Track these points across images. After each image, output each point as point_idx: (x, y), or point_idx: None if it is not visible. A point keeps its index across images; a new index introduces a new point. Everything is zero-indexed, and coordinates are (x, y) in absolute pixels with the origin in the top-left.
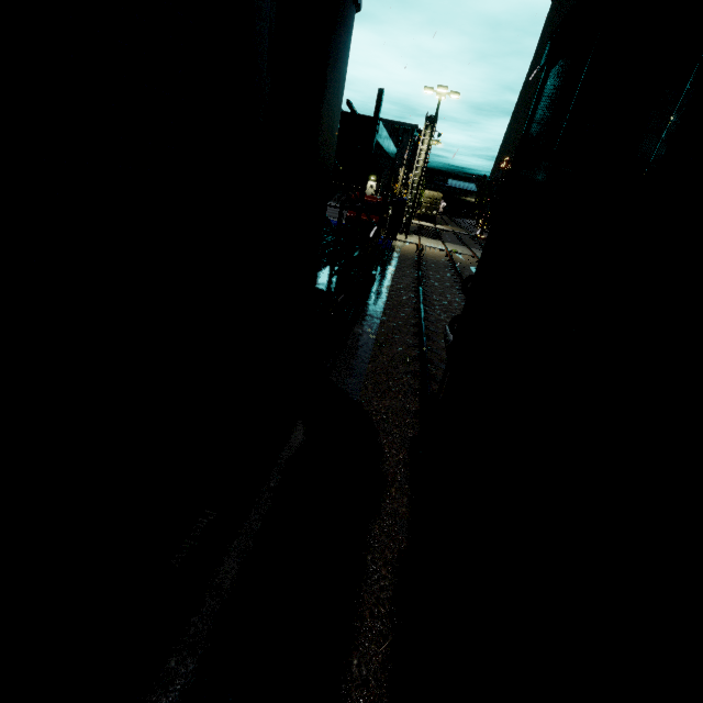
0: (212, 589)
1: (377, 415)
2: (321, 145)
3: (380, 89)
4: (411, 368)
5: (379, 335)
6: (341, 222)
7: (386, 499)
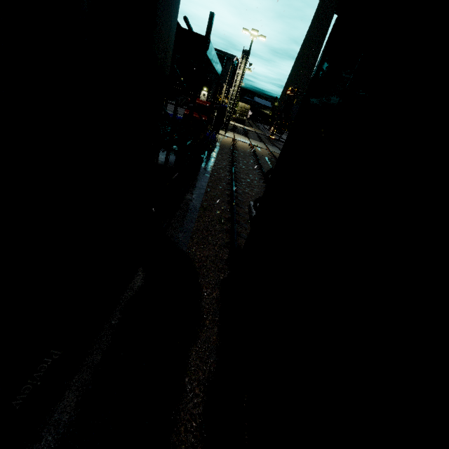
0: (50, 424)
1: (199, 262)
2: (157, 46)
3: (211, 12)
4: (224, 227)
5: (204, 201)
6: (175, 117)
7: (202, 329)
